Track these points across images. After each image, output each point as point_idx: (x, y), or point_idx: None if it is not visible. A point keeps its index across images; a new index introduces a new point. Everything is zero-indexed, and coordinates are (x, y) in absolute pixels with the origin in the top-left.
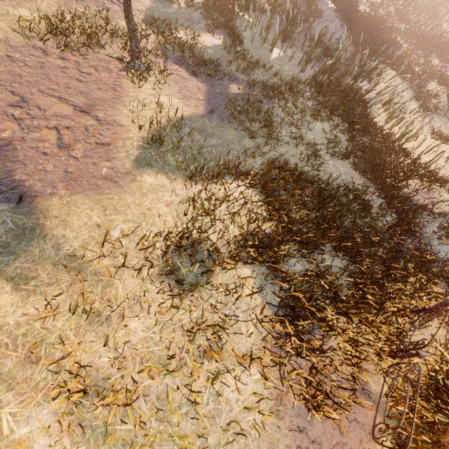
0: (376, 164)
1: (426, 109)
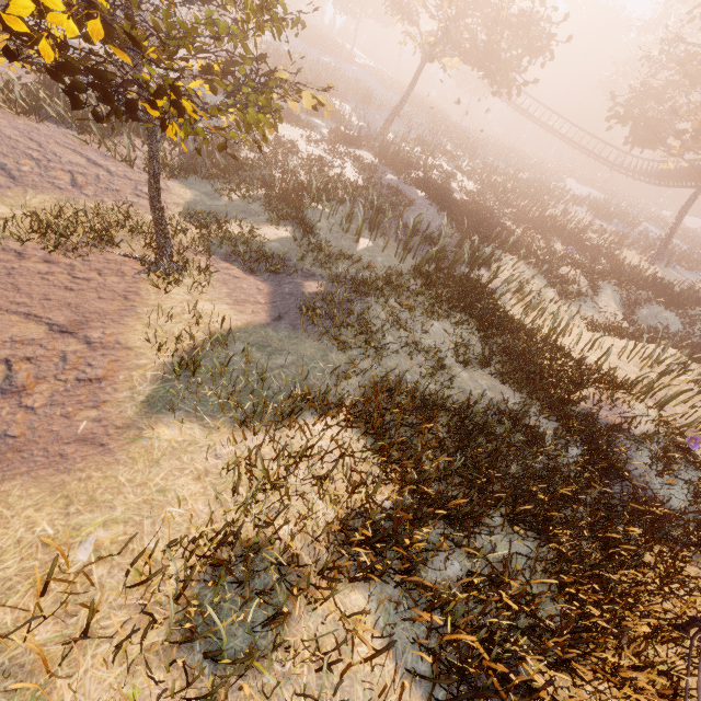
0: (529, 371)
1: (567, 296)
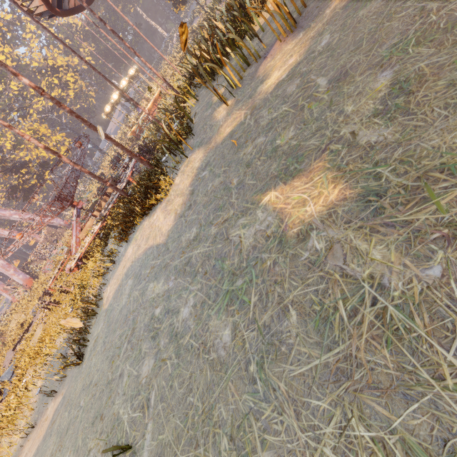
0: None
1: None
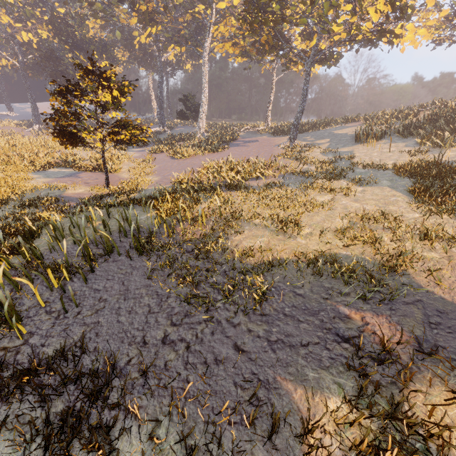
0: None
1: None
